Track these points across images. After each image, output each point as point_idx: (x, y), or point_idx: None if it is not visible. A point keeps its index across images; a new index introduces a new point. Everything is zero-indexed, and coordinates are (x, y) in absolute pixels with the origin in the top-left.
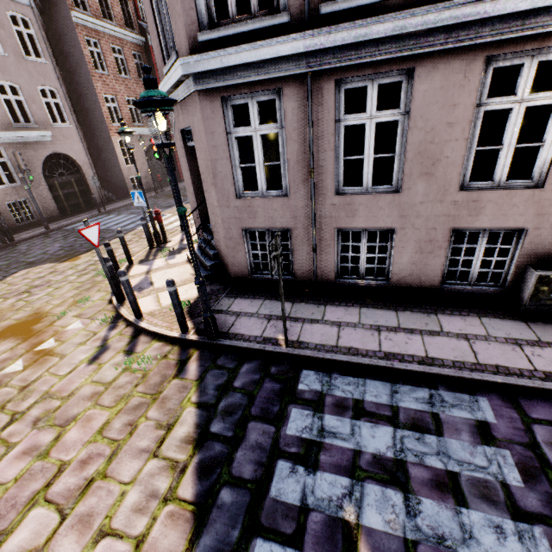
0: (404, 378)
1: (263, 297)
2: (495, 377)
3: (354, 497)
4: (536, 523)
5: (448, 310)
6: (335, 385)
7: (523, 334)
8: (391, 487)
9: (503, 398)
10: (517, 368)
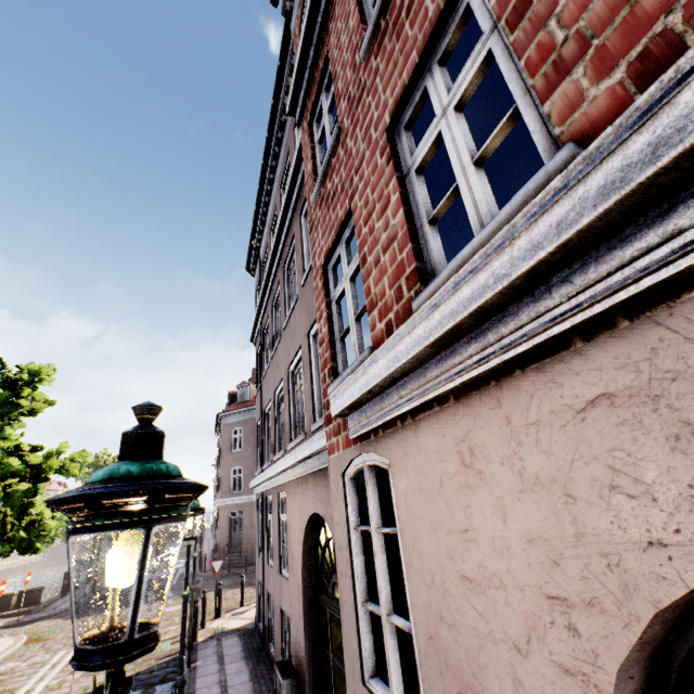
0: None
1: (245, 641)
2: None
3: None
4: None
5: None
6: (162, 693)
7: None
8: None
9: None
10: None
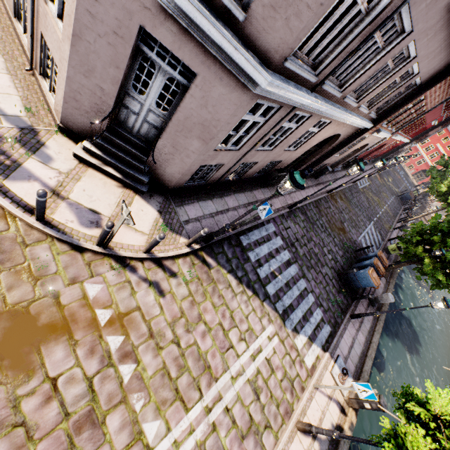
0: (259, 225)
1: (195, 200)
2: (273, 216)
3: (270, 265)
4: (286, 249)
5: (254, 187)
6: (250, 238)
7: (269, 194)
8: (273, 259)
9: (274, 221)
10: (274, 210)
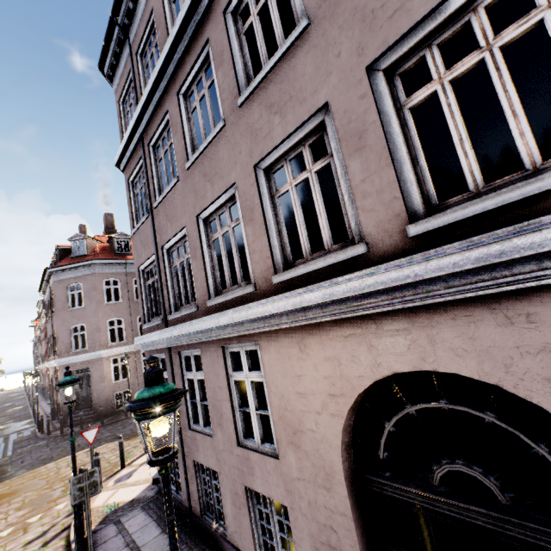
0: None
1: (157, 516)
2: None
3: None
4: None
5: None
6: None
7: None
8: None
9: None
10: None
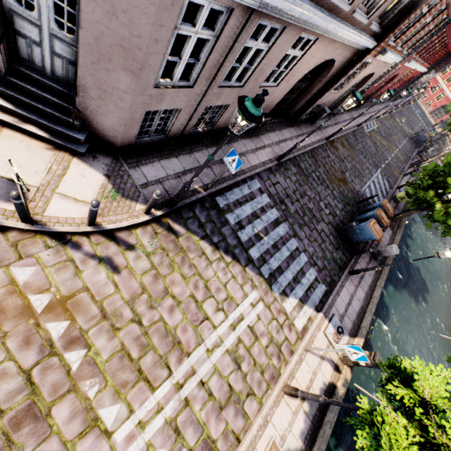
0: (240, 182)
1: (155, 159)
2: (257, 171)
3: (254, 227)
4: (274, 207)
5: (233, 139)
6: (228, 198)
7: (253, 146)
8: (257, 219)
9: (258, 177)
10: (258, 164)
